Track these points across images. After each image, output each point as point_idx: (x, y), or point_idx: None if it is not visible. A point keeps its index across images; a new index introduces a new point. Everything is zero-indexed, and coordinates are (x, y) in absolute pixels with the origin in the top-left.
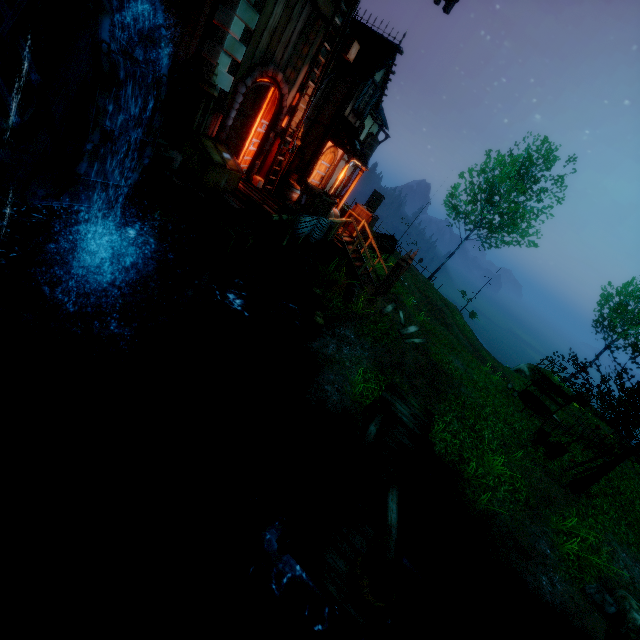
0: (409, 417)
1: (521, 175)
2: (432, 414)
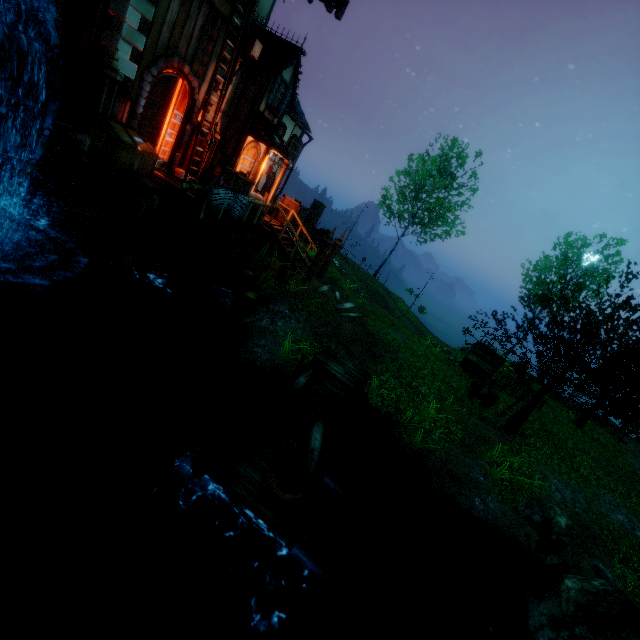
0: (343, 375)
1: (441, 173)
2: (369, 374)
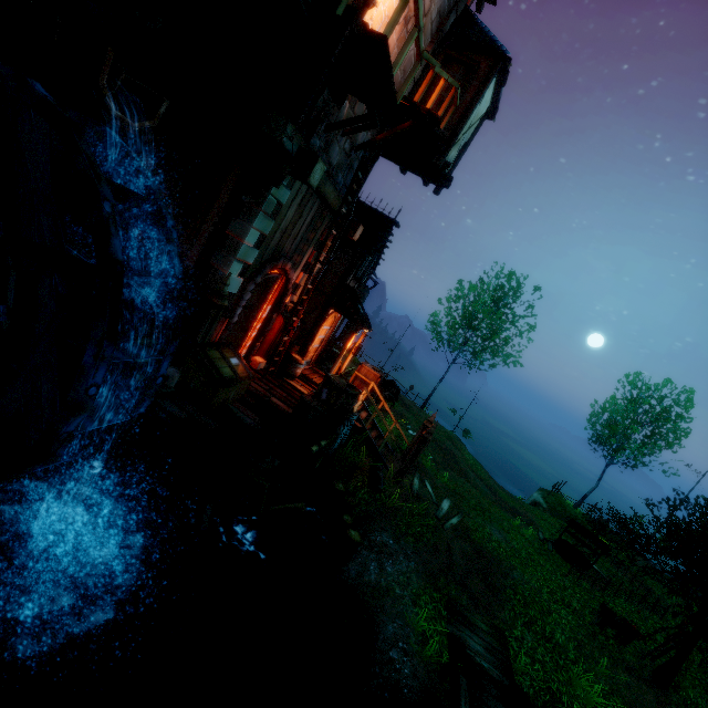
0: (486, 656)
1: (495, 302)
2: (502, 632)
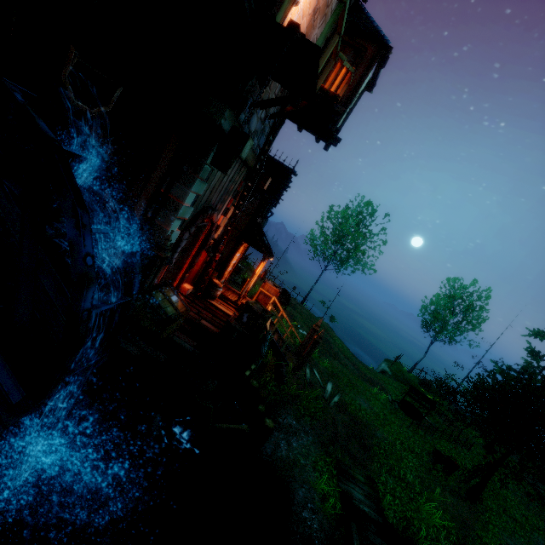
0: (366, 502)
1: (357, 223)
2: (373, 480)
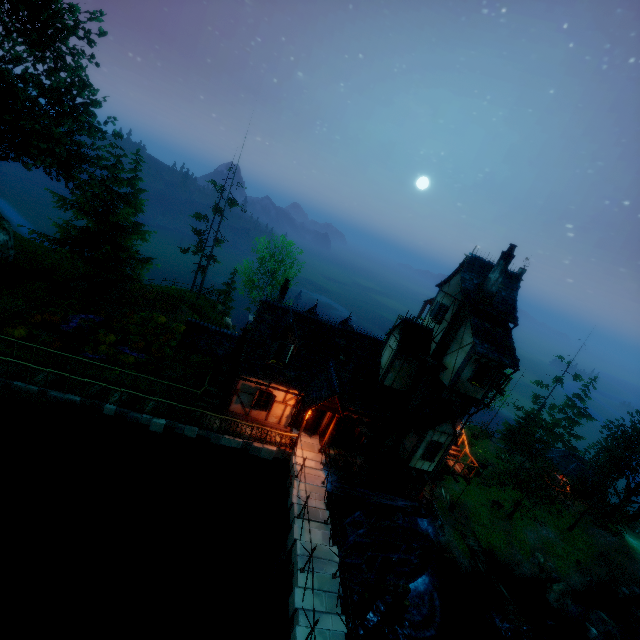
0: (475, 544)
1: None
2: (474, 532)
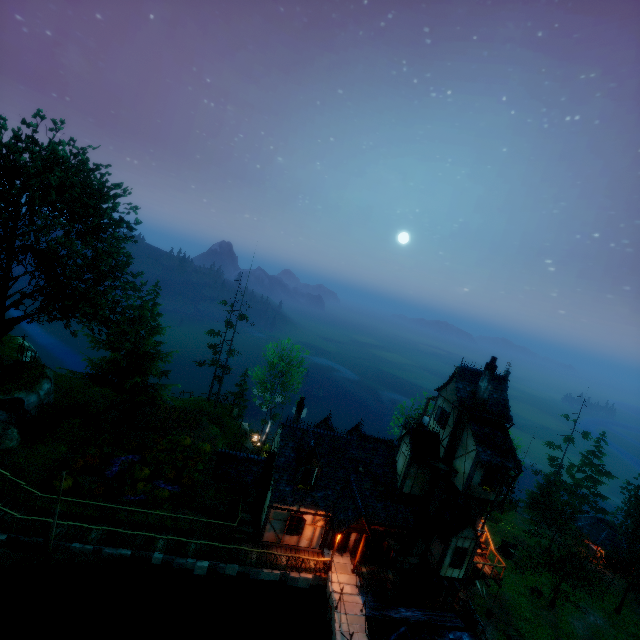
0: None
1: None
2: (518, 630)
